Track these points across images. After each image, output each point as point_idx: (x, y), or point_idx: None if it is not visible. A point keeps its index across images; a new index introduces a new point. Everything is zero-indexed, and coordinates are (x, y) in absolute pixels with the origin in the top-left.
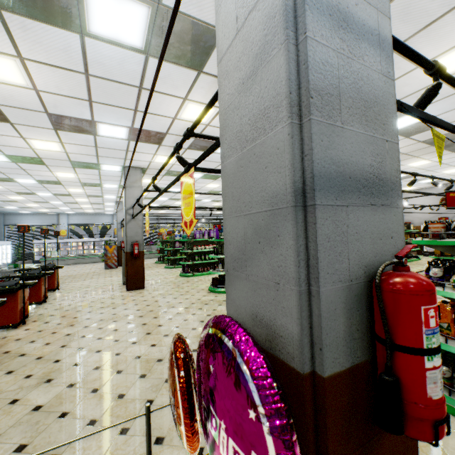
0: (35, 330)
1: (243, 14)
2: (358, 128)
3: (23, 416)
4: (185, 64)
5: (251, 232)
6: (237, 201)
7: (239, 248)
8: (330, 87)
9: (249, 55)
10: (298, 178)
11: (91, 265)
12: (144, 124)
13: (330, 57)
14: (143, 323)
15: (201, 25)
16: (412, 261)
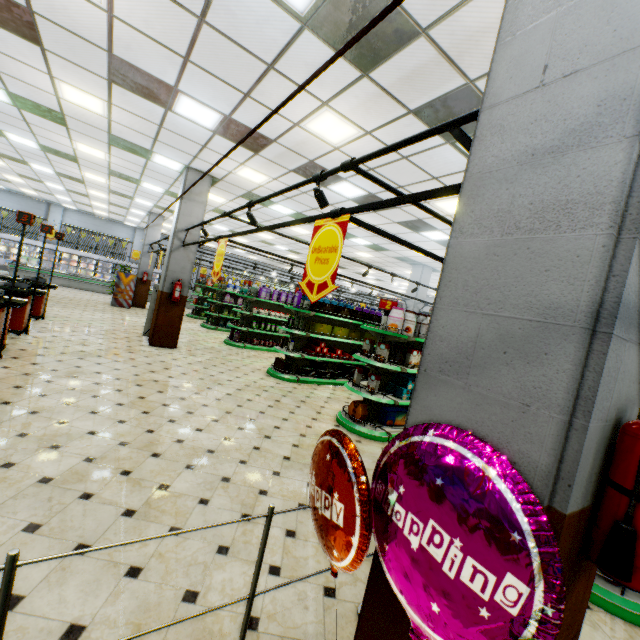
0: (18, 371)
1: (560, 68)
2: None
3: (27, 487)
4: (350, 57)
5: (491, 337)
6: (472, 293)
7: (461, 350)
8: None
9: (556, 125)
10: (598, 299)
11: (88, 294)
12: (249, 118)
13: None
14: (180, 397)
15: (400, 13)
16: None
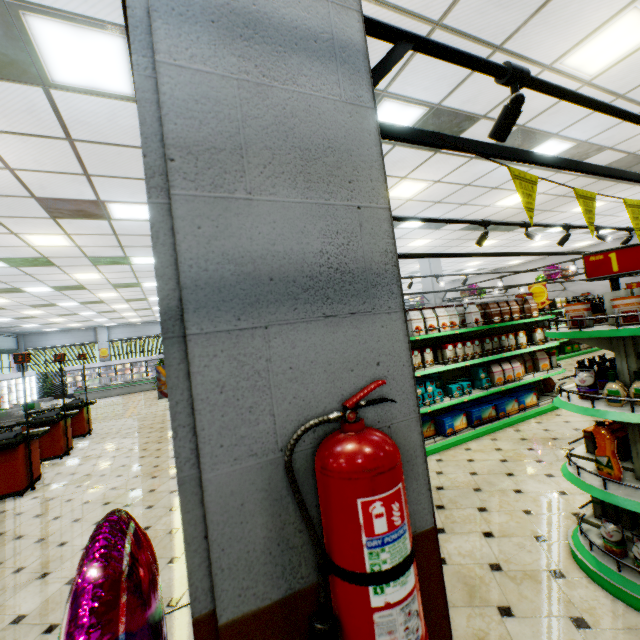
0: (45, 498)
1: None
2: (289, 195)
3: None
4: None
5: None
6: None
7: None
8: (217, 137)
9: None
10: (168, 292)
11: (142, 395)
12: None
13: (215, 88)
14: None
15: None
16: (597, 350)
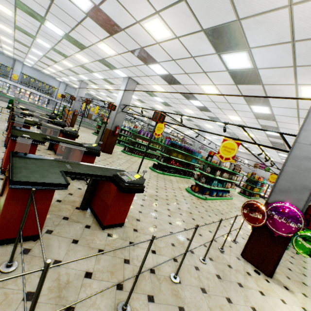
0: None
1: None
2: None
3: (140, 207)
4: (235, 80)
5: (292, 188)
6: (289, 179)
7: (285, 189)
8: None
9: None
10: None
11: None
12: (179, 77)
13: None
14: None
15: (259, 79)
16: None
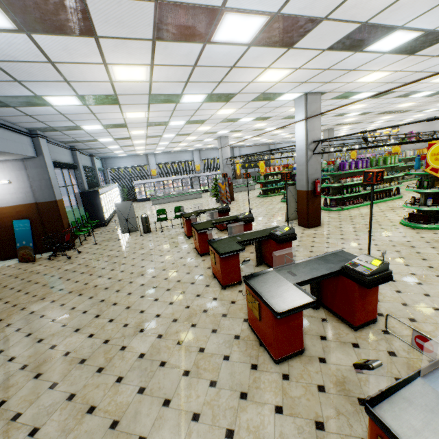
0: None
1: None
2: None
3: None
4: None
5: None
6: None
7: None
8: None
9: None
10: None
11: (196, 202)
12: None
13: None
14: (427, 266)
15: None
16: None
